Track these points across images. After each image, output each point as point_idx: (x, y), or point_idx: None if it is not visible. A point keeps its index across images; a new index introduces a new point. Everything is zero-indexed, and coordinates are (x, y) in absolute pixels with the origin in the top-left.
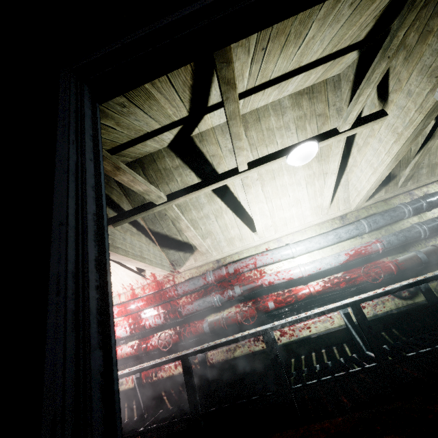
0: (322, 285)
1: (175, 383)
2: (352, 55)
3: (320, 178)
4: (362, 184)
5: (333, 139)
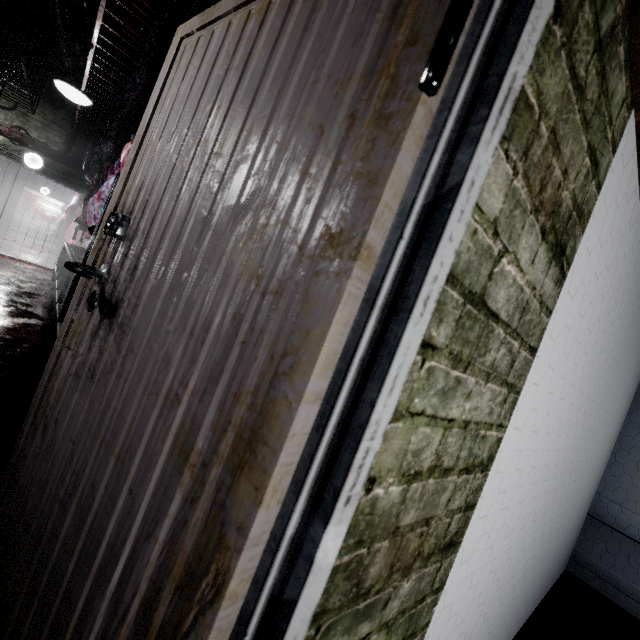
0: (50, 216)
1: None
2: None
3: None
4: None
5: None
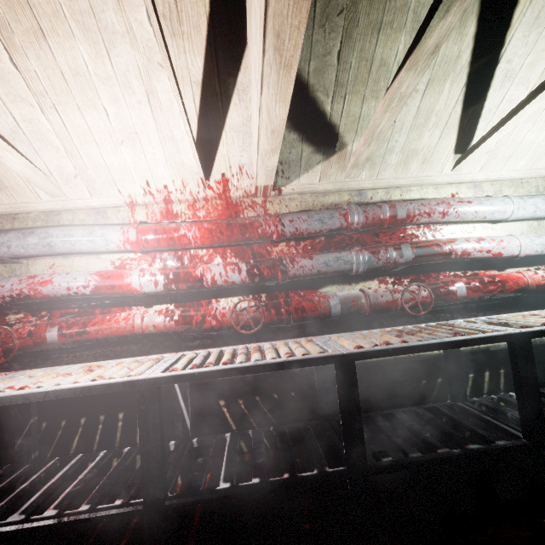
0: None
1: (247, 389)
2: None
3: None
4: None
5: None
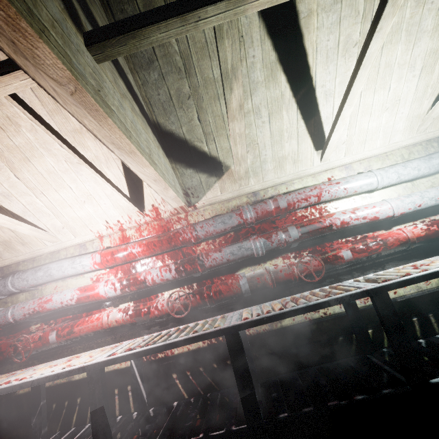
0: (425, 229)
1: (192, 362)
2: None
3: None
4: None
5: None
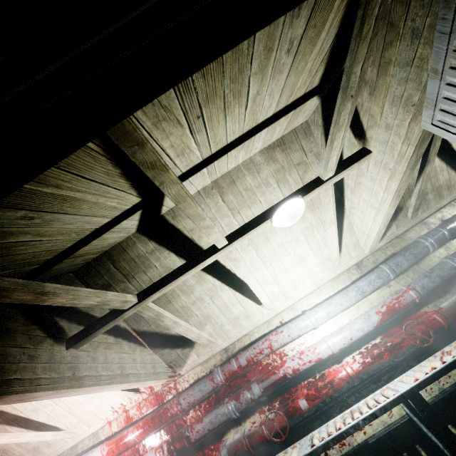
0: (361, 362)
1: None
2: (313, 101)
3: (319, 228)
4: (368, 226)
5: (319, 189)
